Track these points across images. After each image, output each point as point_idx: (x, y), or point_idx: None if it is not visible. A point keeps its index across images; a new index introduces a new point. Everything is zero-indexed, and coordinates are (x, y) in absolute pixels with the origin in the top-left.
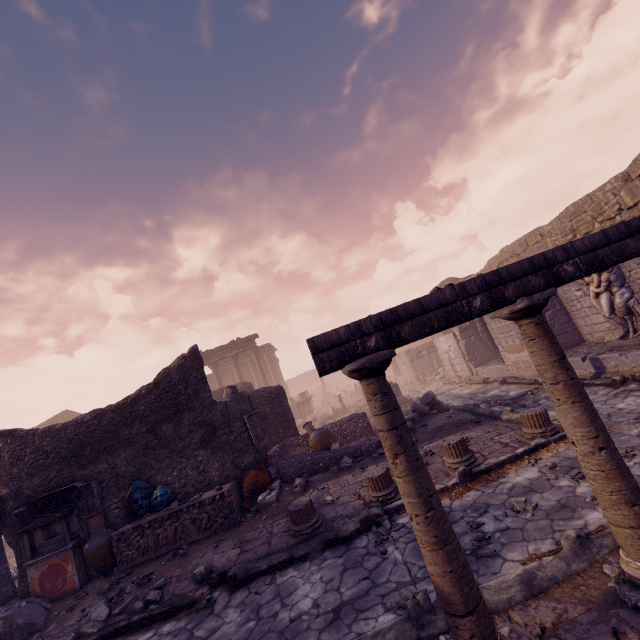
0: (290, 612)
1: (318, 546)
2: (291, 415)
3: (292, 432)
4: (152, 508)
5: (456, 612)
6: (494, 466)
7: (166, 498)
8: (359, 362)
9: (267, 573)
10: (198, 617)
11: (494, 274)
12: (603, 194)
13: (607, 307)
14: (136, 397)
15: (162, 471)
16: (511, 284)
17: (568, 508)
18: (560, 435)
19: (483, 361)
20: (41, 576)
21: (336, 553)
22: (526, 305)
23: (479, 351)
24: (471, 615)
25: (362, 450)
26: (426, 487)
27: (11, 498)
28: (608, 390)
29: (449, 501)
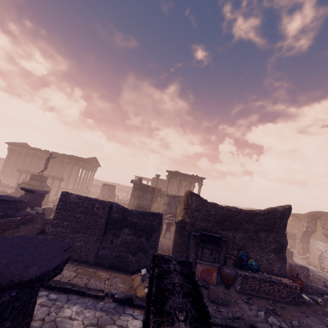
0: None
1: None
2: None
3: None
4: (248, 268)
5: None
6: None
7: (256, 267)
8: None
9: None
10: None
11: None
12: None
13: None
14: (257, 213)
15: (253, 252)
16: None
17: None
18: None
19: None
20: (202, 270)
21: None
22: None
23: None
24: None
25: None
26: None
27: (189, 224)
28: None
29: None
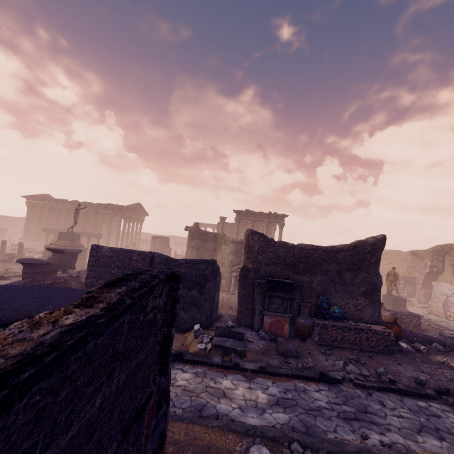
0: None
1: None
2: None
3: None
4: (330, 316)
5: None
6: None
7: (340, 315)
8: None
9: None
10: None
11: None
12: None
13: None
14: (339, 249)
15: (336, 298)
16: None
17: None
18: None
19: None
20: (270, 323)
21: None
22: None
23: None
24: None
25: (446, 344)
26: None
27: (252, 271)
28: None
29: None
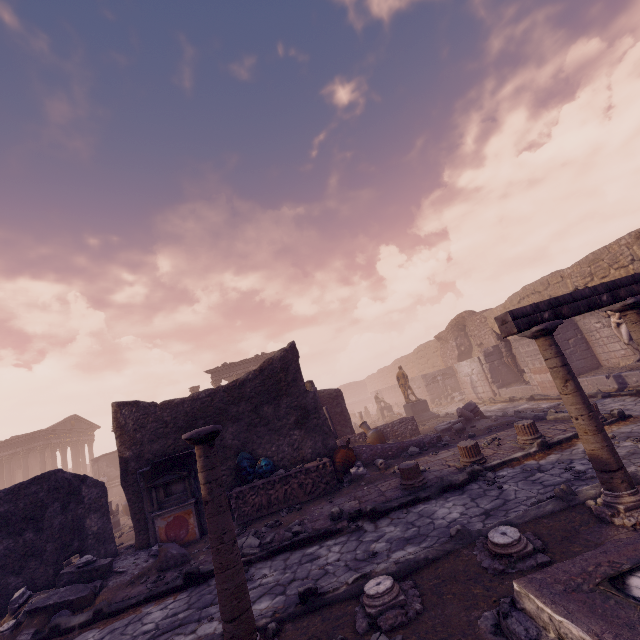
0: (444, 519)
1: (436, 491)
2: (348, 415)
3: (349, 430)
4: (257, 476)
5: (611, 468)
6: (564, 440)
7: (269, 468)
8: (543, 325)
9: (399, 509)
10: (355, 534)
11: (612, 282)
12: (618, 247)
13: (626, 335)
14: (244, 380)
15: (263, 446)
16: (623, 289)
17: (637, 454)
18: (611, 420)
19: (505, 384)
20: (167, 526)
21: (454, 494)
22: (633, 301)
23: (501, 375)
24: (620, 470)
25: (425, 442)
26: (587, 399)
27: (133, 460)
28: (634, 398)
29: (535, 461)
